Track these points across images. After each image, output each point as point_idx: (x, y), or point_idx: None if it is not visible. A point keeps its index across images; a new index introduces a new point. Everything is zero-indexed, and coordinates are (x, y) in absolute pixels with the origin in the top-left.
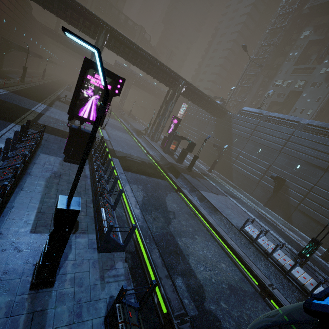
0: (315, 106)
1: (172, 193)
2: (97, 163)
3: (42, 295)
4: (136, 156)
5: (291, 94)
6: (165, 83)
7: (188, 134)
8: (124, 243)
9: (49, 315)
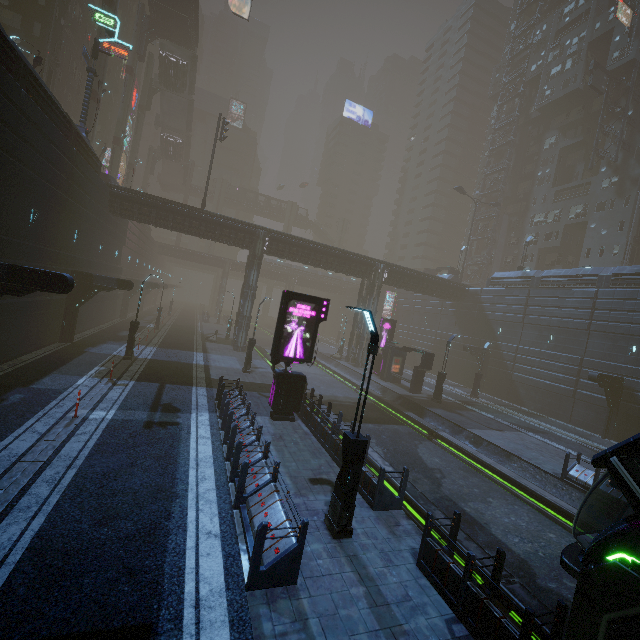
0: (620, 237)
1: (425, 442)
2: (322, 411)
3: (346, 545)
4: (343, 396)
5: (570, 230)
6: (355, 274)
7: (411, 341)
8: (400, 496)
9: (363, 559)
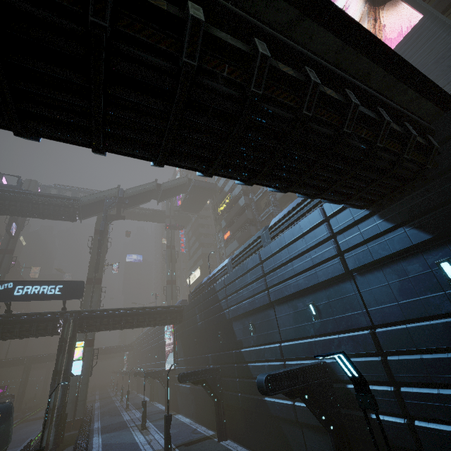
0: None
1: None
2: None
3: None
4: None
5: None
6: None
7: None
8: None
9: None
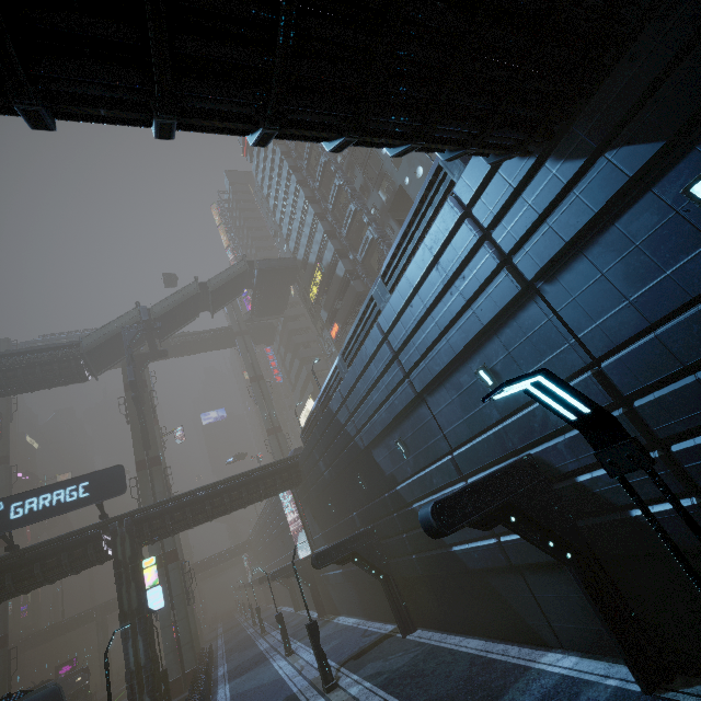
0: None
1: None
2: None
3: None
4: None
5: None
6: None
7: None
8: None
9: None
